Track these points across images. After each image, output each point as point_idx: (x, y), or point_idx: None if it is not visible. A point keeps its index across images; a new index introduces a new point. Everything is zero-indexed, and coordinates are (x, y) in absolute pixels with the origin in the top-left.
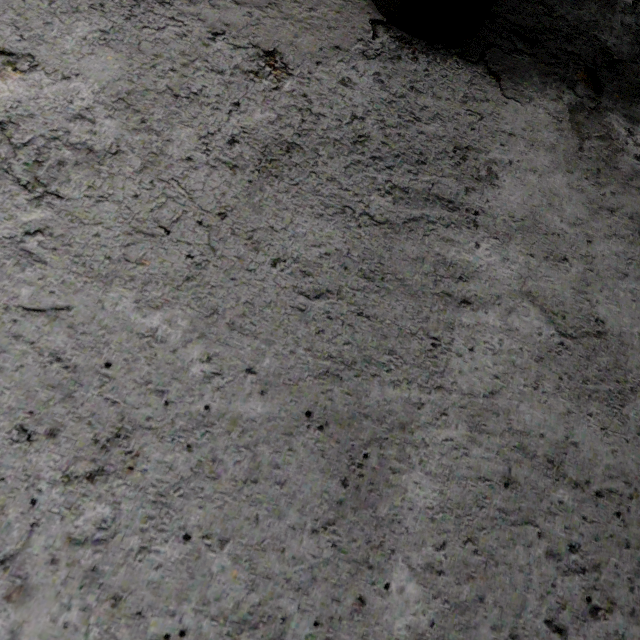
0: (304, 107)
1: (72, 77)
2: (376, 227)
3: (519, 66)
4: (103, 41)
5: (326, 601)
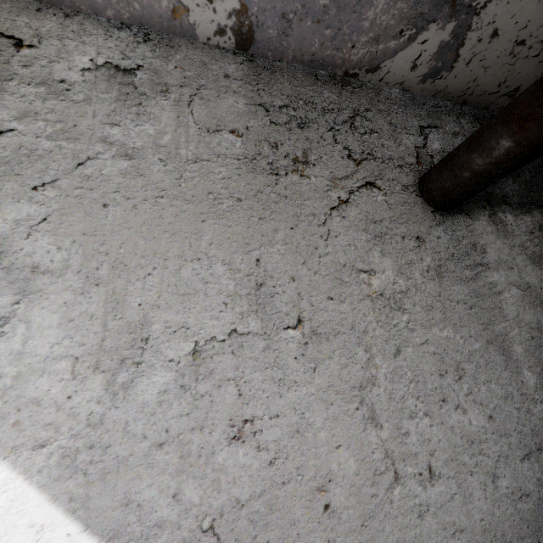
0: (435, 251)
1: (384, 271)
2: (470, 281)
3: (471, 208)
4: (382, 255)
5: (516, 385)
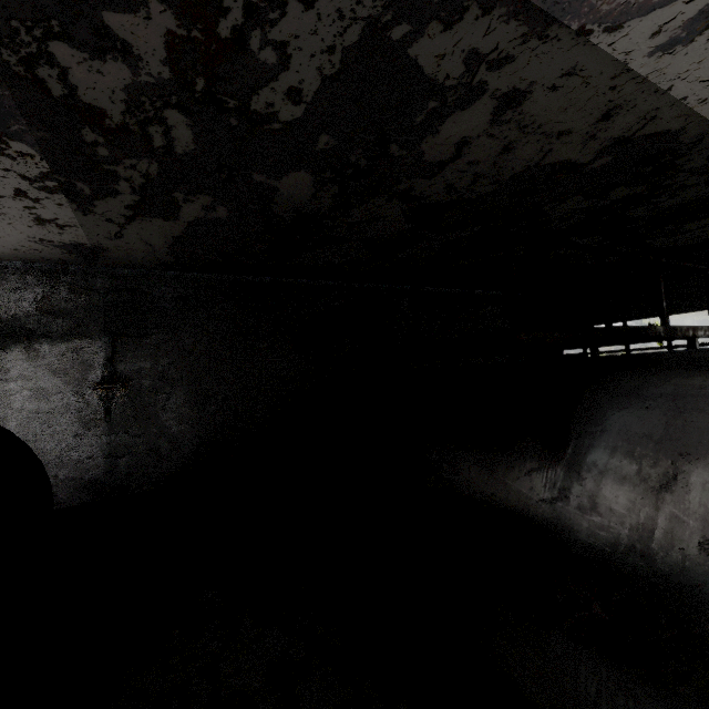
0: None
1: None
2: None
3: (8, 344)
4: None
5: None
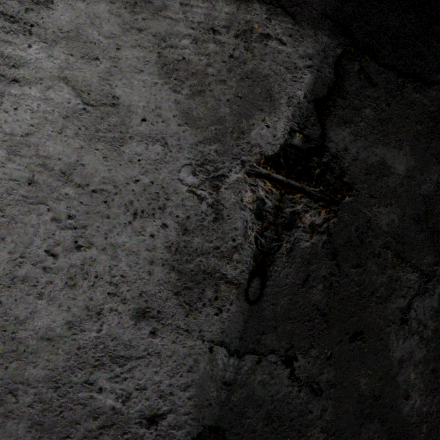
0: None
1: None
2: None
3: None
4: None
5: None
